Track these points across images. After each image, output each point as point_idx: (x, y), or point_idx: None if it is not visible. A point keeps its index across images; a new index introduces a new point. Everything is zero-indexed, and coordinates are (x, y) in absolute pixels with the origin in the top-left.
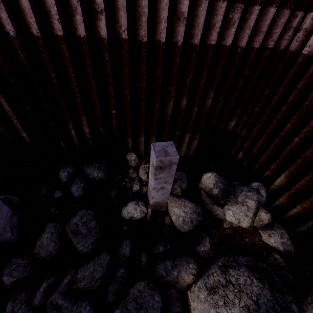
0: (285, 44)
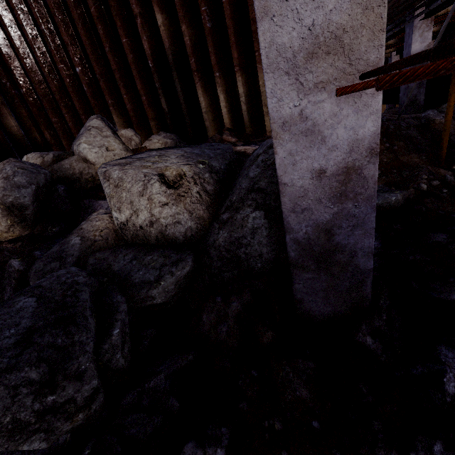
0: None
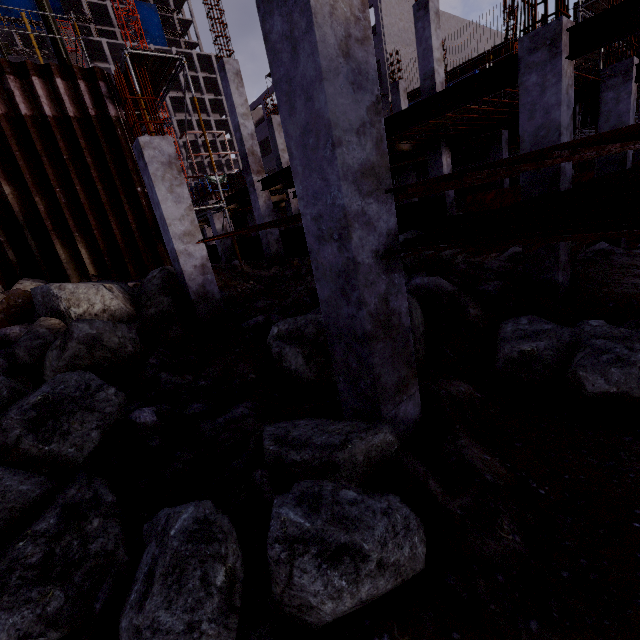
0: None
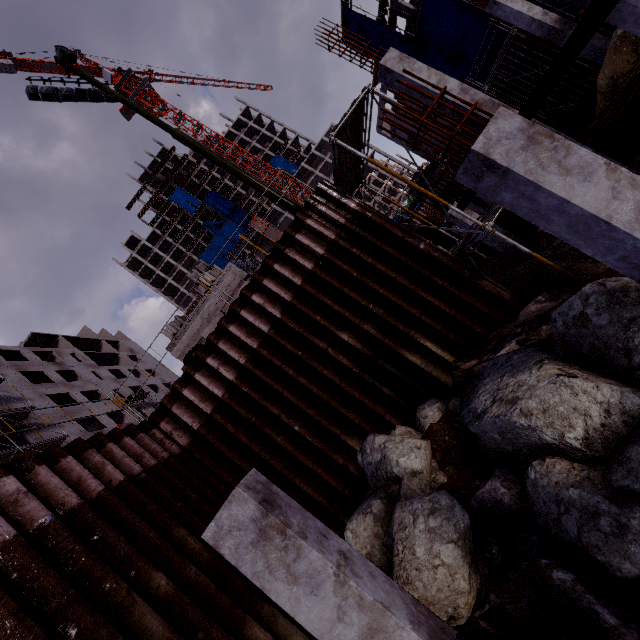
0: (176, 448)
